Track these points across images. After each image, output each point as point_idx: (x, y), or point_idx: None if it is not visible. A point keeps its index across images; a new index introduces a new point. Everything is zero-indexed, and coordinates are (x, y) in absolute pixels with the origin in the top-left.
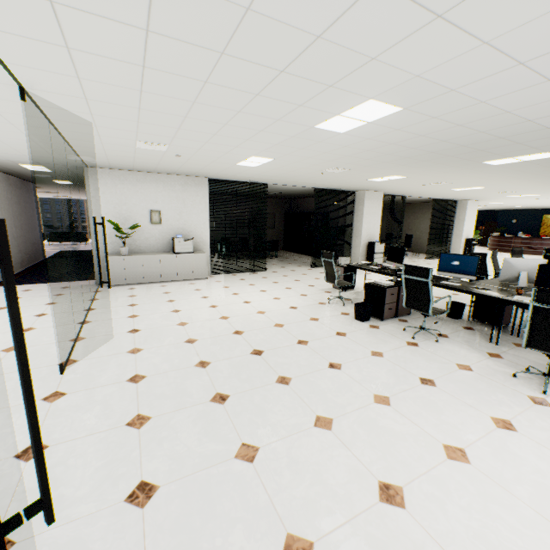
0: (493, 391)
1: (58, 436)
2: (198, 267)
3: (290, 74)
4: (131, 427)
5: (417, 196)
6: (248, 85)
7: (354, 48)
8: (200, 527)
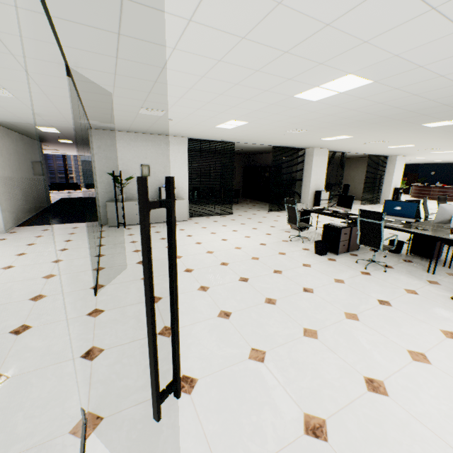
0: (438, 310)
1: (108, 342)
2: (179, 211)
3: (291, 54)
4: (162, 336)
5: (355, 152)
6: (253, 63)
7: (353, 33)
8: (237, 408)
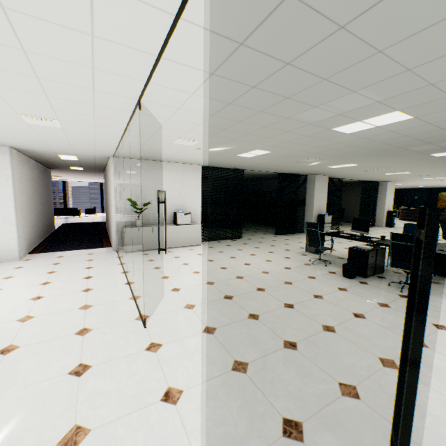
0: None
1: (184, 382)
2: (194, 236)
3: (357, 93)
4: (237, 372)
5: (351, 178)
6: (317, 100)
7: (425, 77)
8: None
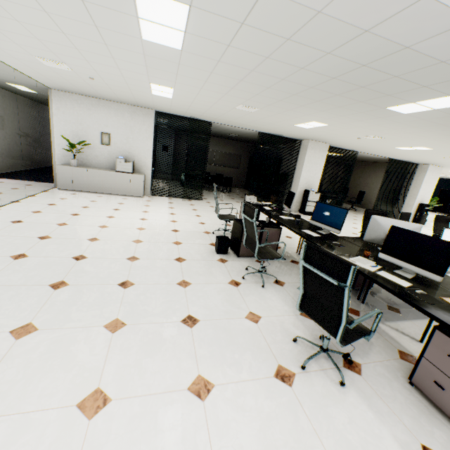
0: (247, 349)
1: None
2: (135, 186)
3: None
4: None
5: (370, 153)
6: None
7: None
8: None
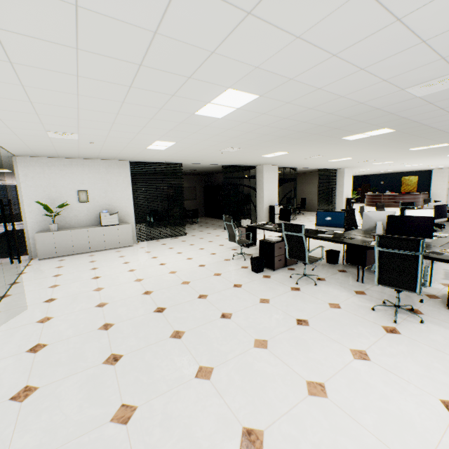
0: (355, 325)
1: None
2: (123, 237)
3: (148, 67)
4: (13, 401)
5: (305, 167)
6: (118, 78)
7: (192, 43)
8: None
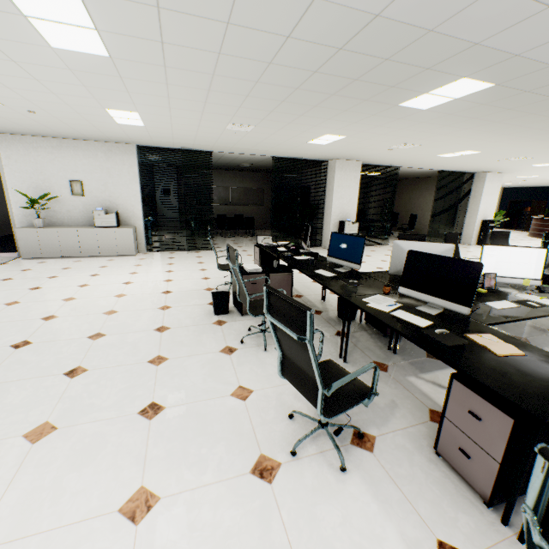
0: (221, 439)
1: None
2: (123, 243)
3: None
4: None
5: (413, 167)
6: None
7: None
8: None
